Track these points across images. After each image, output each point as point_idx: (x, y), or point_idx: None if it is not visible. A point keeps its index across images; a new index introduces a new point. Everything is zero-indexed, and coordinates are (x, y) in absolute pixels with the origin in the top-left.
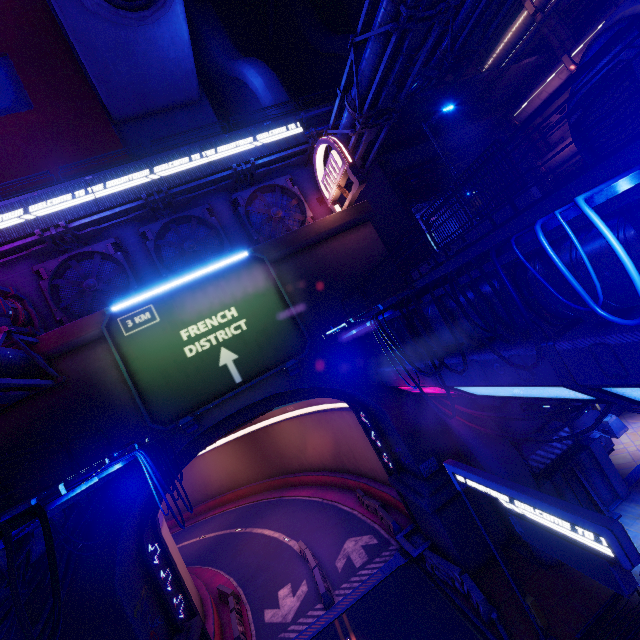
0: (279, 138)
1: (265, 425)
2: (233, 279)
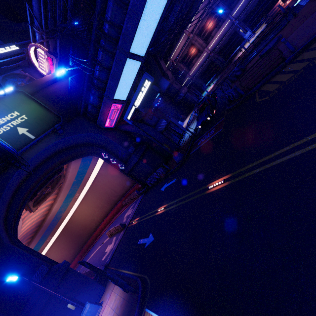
0: (7, 51)
1: (69, 219)
2: (9, 101)
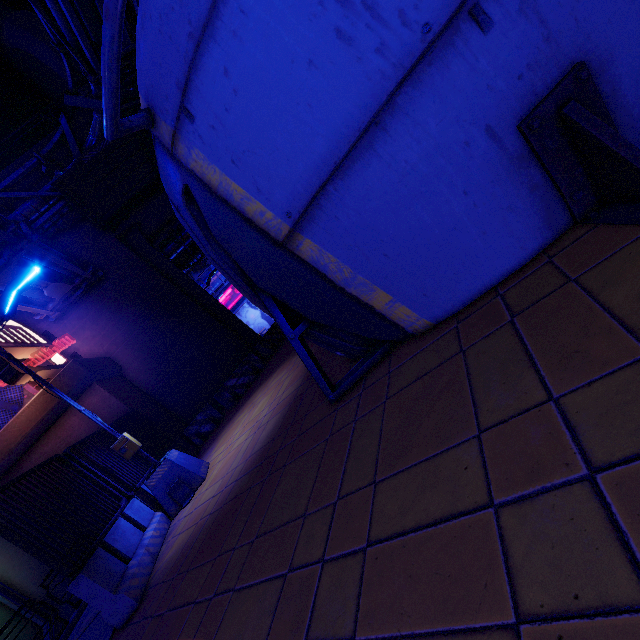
0: None
1: None
2: None
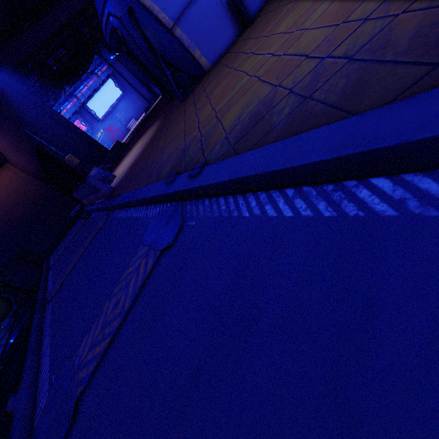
0: None
1: None
2: None
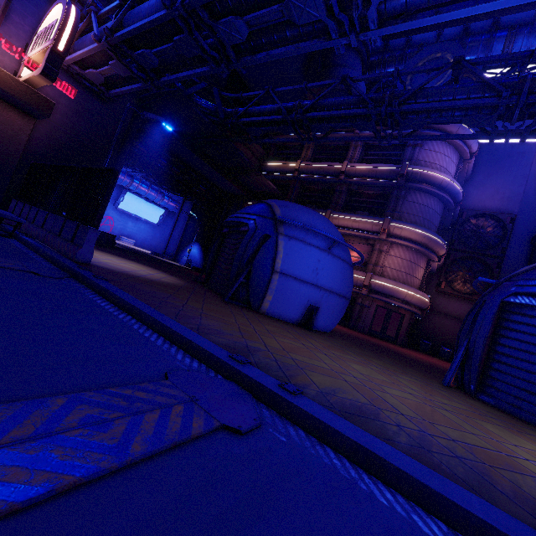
0: None
1: None
2: None
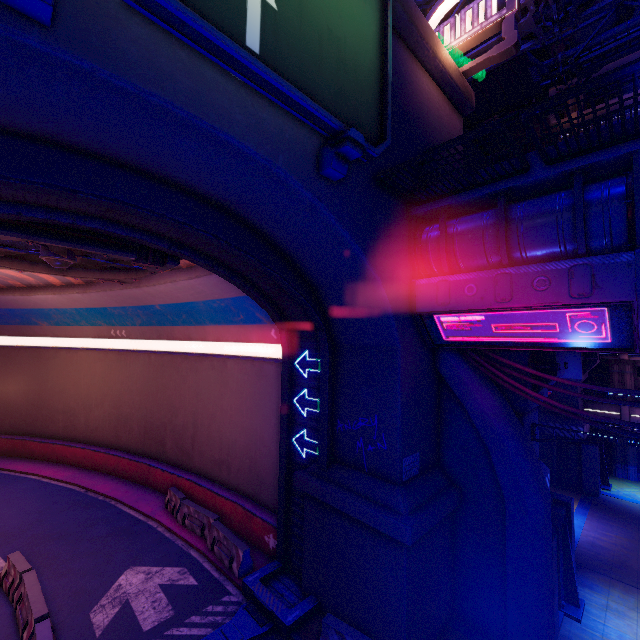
0: None
1: (42, 345)
2: None
